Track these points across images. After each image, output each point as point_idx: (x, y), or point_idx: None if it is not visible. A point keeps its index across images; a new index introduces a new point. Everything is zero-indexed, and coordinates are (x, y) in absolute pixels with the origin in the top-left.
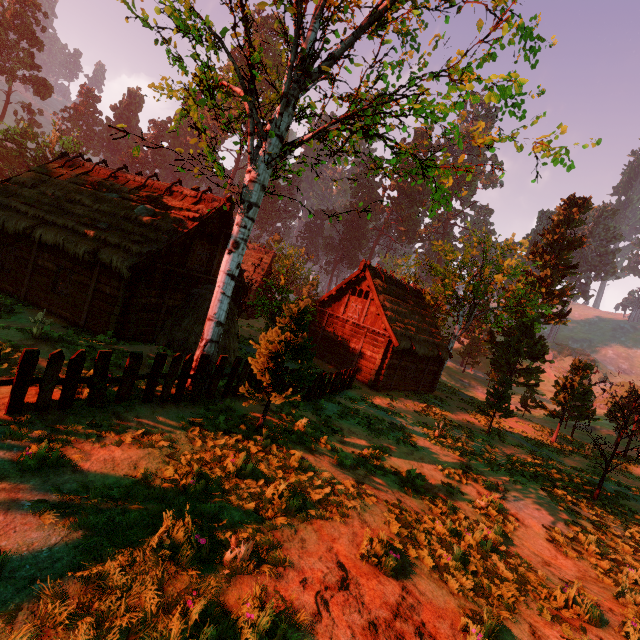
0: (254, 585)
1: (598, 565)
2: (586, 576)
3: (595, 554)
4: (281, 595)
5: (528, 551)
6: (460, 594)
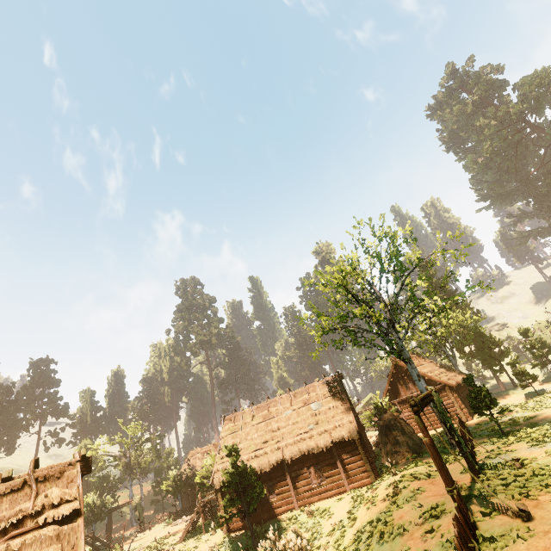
0: None
1: None
2: None
3: None
4: None
5: None
6: None
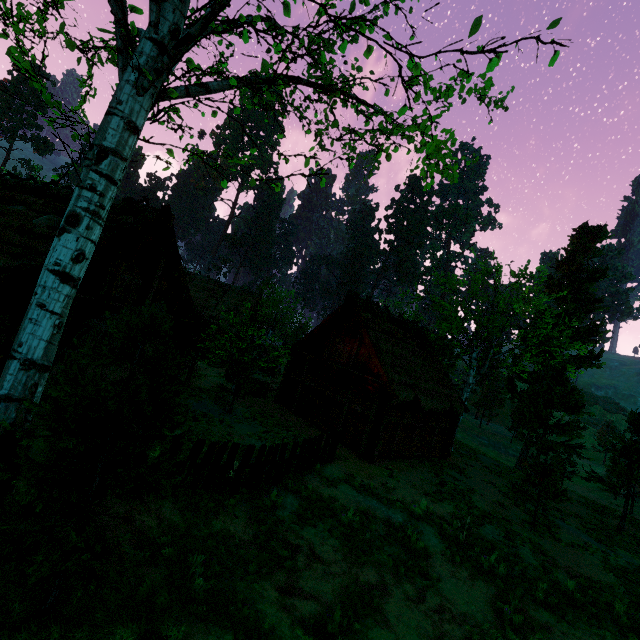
0: None
1: None
2: None
3: None
4: None
5: None
6: None
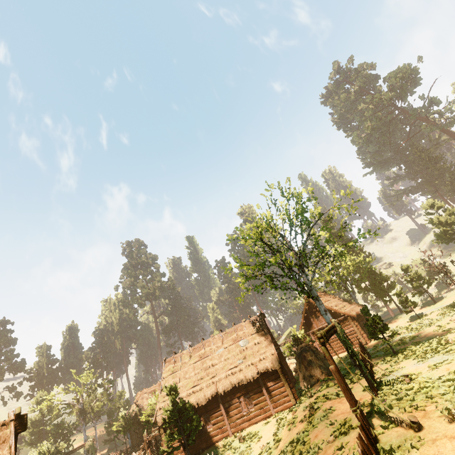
0: None
1: None
2: None
3: None
4: None
5: None
6: None
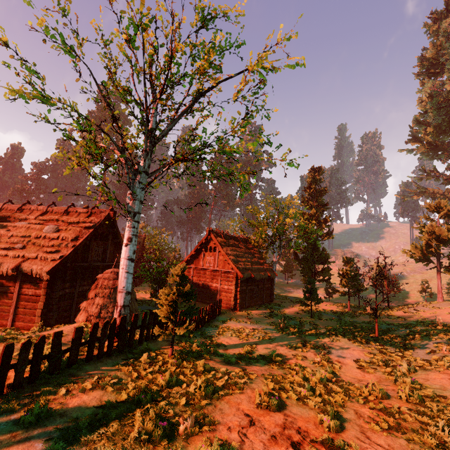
0: (202, 438)
1: (386, 371)
2: (381, 379)
3: (383, 366)
4: (219, 438)
5: (349, 378)
6: (315, 407)
